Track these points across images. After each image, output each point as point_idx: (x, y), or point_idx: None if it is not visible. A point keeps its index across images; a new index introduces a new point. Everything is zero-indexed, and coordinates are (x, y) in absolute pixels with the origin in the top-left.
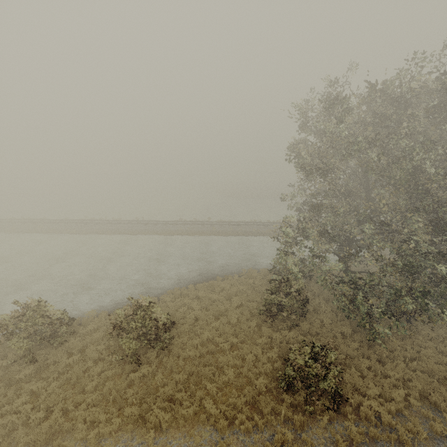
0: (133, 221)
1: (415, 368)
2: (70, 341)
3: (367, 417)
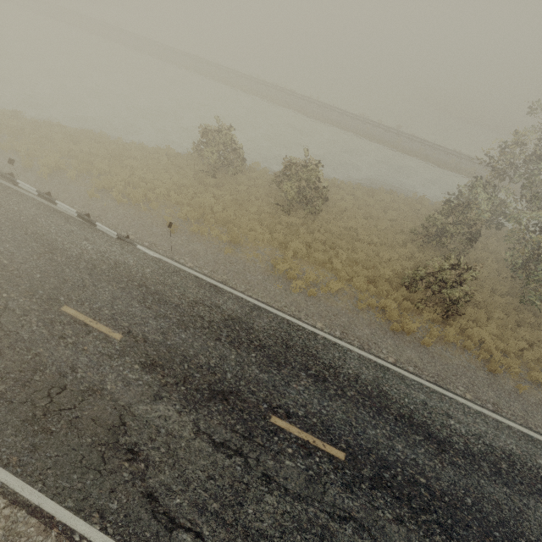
0: (307, 97)
1: None
2: (241, 175)
3: (469, 337)
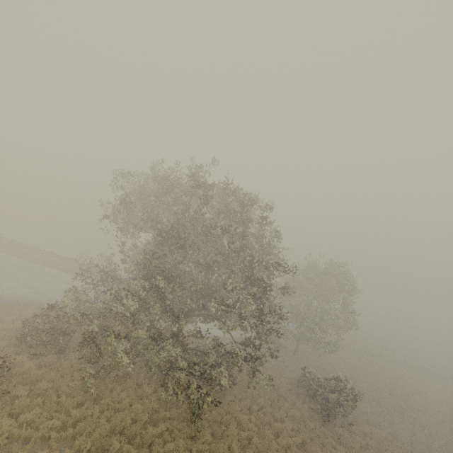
0: (25, 244)
1: (108, 417)
2: None
3: None
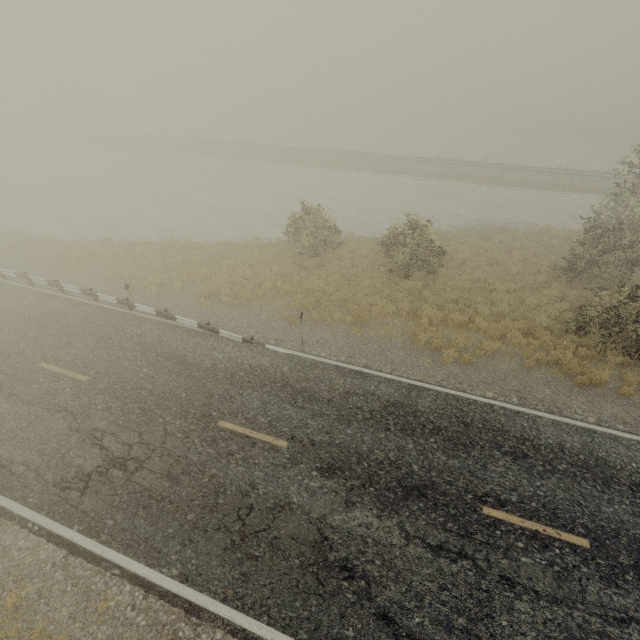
0: (373, 154)
1: None
2: (340, 250)
3: None
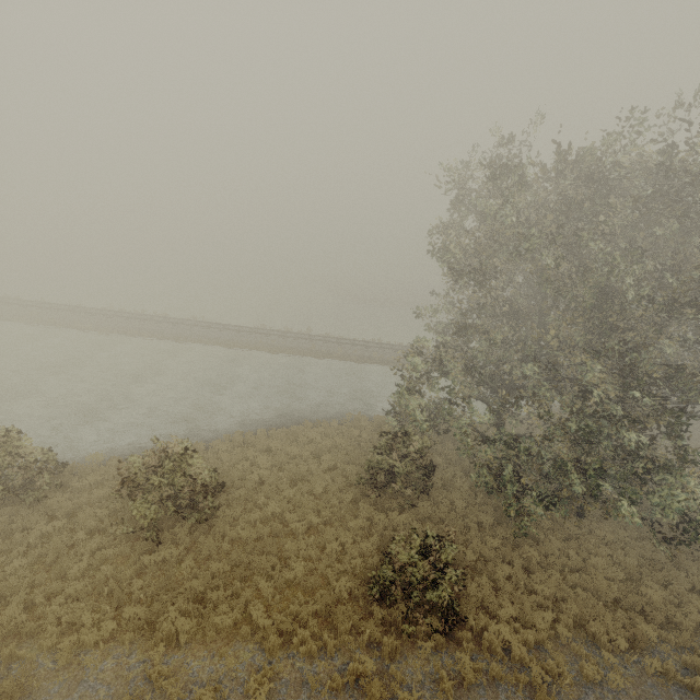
0: (187, 320)
1: (575, 583)
2: (54, 497)
3: (491, 648)
